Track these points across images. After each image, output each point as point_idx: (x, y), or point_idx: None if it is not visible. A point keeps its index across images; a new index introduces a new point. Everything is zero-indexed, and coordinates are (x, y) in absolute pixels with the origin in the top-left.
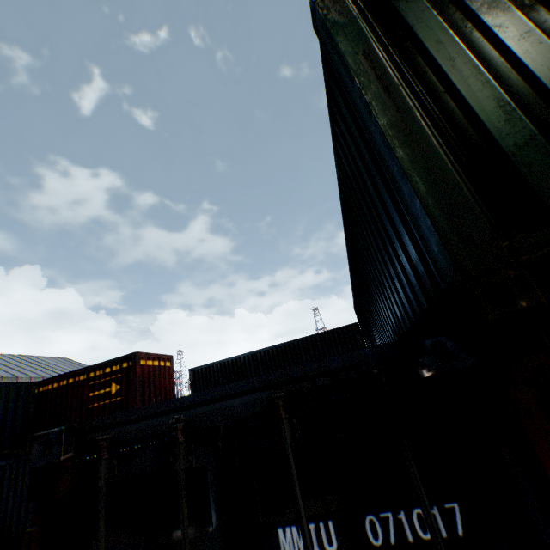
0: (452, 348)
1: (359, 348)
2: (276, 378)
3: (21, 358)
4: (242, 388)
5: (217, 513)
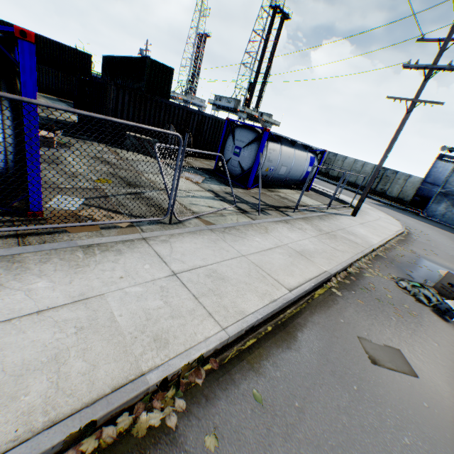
0: None
1: (88, 68)
2: None
3: None
4: None
5: None
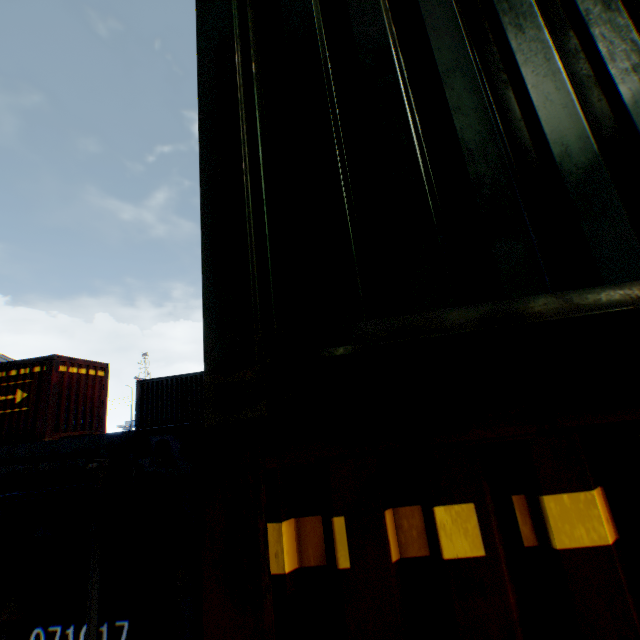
0: (176, 451)
1: None
2: None
3: None
4: None
5: None
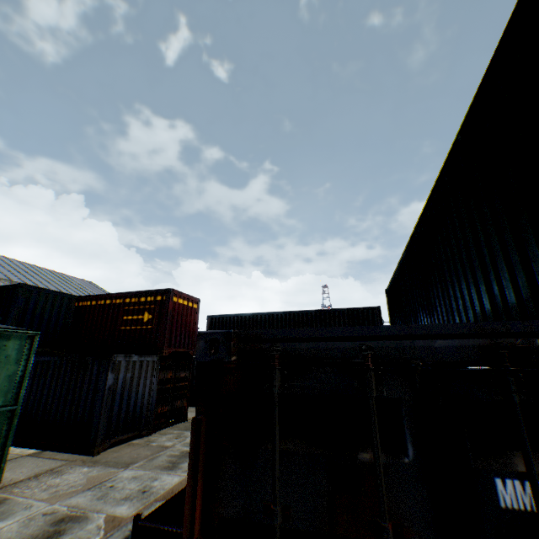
0: None
1: None
2: (490, 328)
3: (54, 274)
4: (445, 331)
5: (415, 447)
